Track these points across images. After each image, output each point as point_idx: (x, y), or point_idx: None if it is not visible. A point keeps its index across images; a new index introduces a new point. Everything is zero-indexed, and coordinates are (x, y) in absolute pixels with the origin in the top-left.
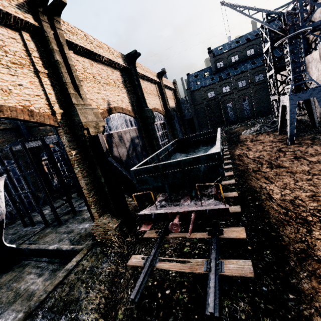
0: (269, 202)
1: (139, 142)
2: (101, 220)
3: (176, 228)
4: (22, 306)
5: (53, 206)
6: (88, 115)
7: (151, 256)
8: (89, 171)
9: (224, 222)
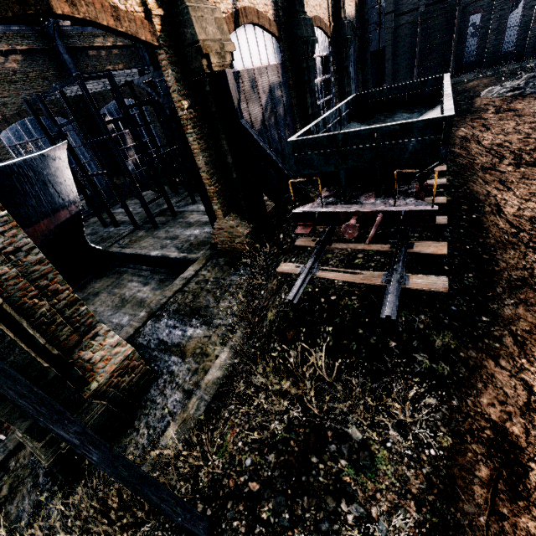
0: (494, 217)
1: (282, 97)
2: (226, 222)
3: (351, 232)
4: (134, 311)
5: (143, 200)
6: (207, 25)
7: (310, 264)
8: (209, 141)
9: (418, 235)
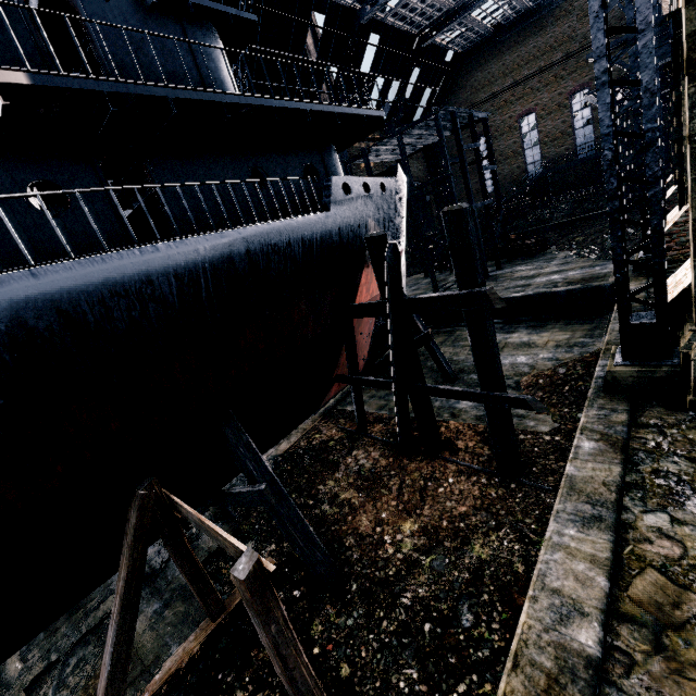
0: None
1: None
2: None
3: None
4: (525, 351)
5: None
6: None
7: None
8: None
9: None
